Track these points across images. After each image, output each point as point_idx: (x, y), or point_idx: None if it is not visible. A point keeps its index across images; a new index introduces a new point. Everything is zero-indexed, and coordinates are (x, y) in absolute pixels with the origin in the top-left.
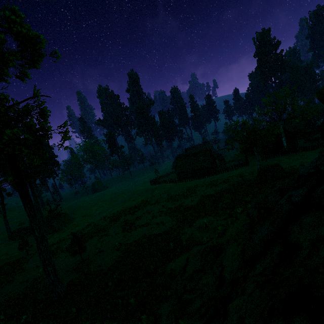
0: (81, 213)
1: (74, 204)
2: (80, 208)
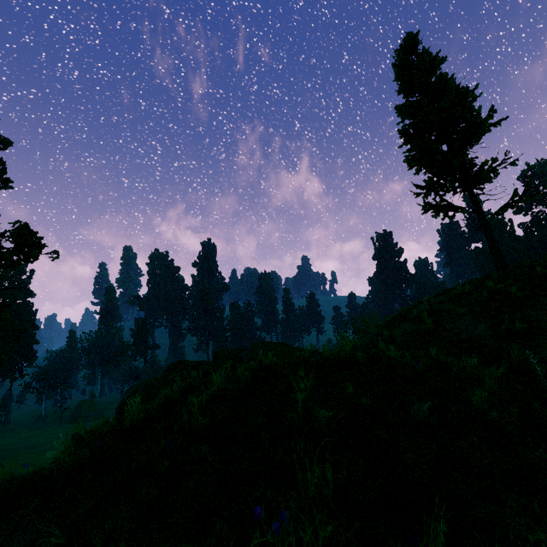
0: (23, 459)
1: (23, 438)
2: (28, 448)
